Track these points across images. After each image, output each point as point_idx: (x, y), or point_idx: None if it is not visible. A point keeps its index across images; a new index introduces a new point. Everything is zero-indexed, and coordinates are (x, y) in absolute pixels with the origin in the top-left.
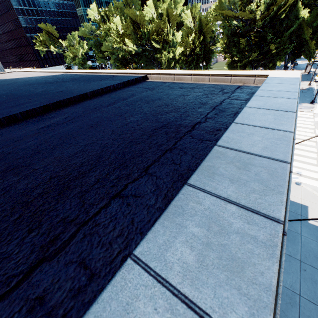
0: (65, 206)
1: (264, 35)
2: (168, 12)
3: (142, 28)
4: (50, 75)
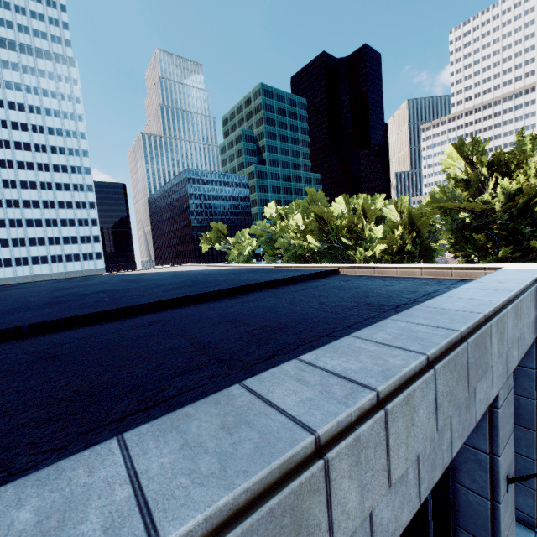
0: (282, 338)
1: (516, 228)
2: (363, 208)
3: (329, 224)
4: (222, 268)
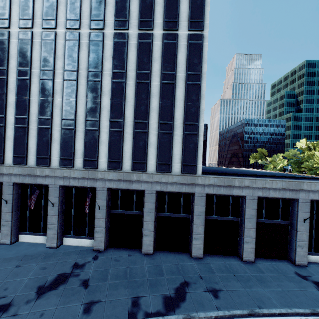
0: None
1: None
2: None
3: None
4: (273, 172)
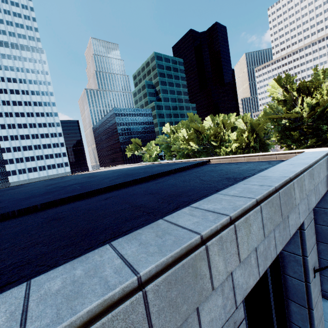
0: (181, 199)
1: (317, 126)
2: (223, 122)
3: (202, 134)
4: (141, 165)
